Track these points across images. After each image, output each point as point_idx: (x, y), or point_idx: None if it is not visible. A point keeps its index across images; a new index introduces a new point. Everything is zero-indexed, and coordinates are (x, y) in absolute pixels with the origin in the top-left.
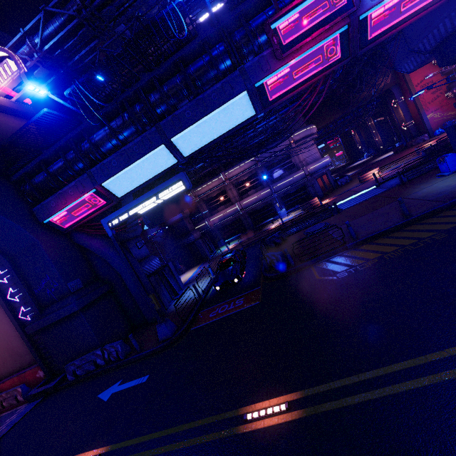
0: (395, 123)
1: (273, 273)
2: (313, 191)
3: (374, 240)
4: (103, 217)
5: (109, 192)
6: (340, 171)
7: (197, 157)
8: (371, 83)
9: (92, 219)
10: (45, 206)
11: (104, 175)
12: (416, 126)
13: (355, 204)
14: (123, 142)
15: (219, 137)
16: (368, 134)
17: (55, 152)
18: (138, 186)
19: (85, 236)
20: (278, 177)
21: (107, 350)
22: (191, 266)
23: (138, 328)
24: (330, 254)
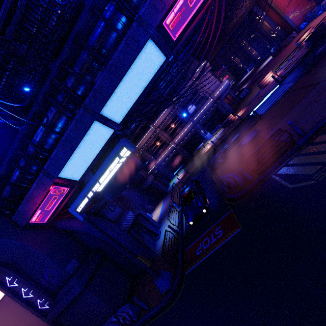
0: (263, 35)
1: (237, 194)
2: (224, 110)
3: (325, 129)
4: (74, 199)
5: (67, 179)
6: (233, 89)
7: (129, 119)
8: (235, 11)
9: (66, 204)
10: (20, 212)
11: (56, 168)
12: (282, 29)
13: (272, 105)
14: (61, 133)
15: (142, 94)
16: (244, 53)
17: (8, 165)
18: (90, 165)
19: (65, 221)
20: (194, 110)
21: (120, 315)
22: (156, 203)
23: (138, 277)
24: (285, 157)
